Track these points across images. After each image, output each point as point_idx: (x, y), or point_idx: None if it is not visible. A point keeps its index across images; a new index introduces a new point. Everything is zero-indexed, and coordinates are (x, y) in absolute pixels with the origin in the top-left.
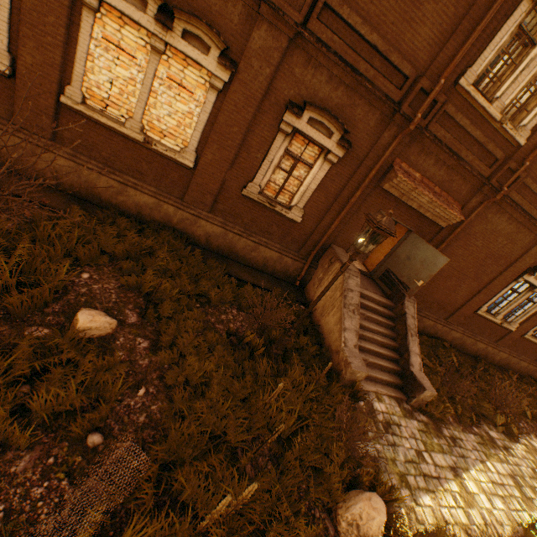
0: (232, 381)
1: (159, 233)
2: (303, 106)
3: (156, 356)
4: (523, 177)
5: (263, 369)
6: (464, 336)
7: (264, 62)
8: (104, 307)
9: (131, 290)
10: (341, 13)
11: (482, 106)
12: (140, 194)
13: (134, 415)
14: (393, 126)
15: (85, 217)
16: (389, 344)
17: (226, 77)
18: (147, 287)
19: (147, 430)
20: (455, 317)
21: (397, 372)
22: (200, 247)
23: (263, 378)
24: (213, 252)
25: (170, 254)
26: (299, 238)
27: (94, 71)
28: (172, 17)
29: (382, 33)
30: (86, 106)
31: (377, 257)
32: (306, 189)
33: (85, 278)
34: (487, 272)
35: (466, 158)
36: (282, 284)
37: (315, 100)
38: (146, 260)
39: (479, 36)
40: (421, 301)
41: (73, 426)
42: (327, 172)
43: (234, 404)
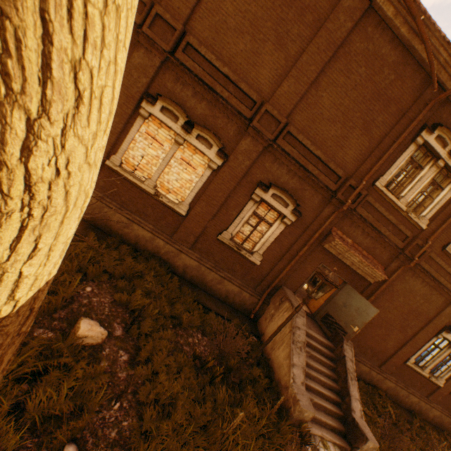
0: (194, 405)
1: (147, 260)
2: (269, 185)
3: (134, 370)
4: (428, 251)
5: (222, 396)
6: (397, 387)
7: (246, 157)
8: (98, 318)
9: (120, 306)
10: (298, 137)
11: (392, 200)
12: (141, 229)
13: (107, 429)
14: (331, 205)
15: (98, 242)
16: (332, 385)
17: (220, 163)
18: (134, 304)
19: (116, 448)
20: (387, 365)
21: (340, 417)
22: (177, 275)
23: (221, 406)
24: (187, 281)
25: (155, 278)
26: (257, 277)
27: (133, 149)
28: (192, 127)
29: (323, 150)
30: (121, 168)
31: (318, 300)
32: (266, 240)
33: (88, 291)
34: (411, 325)
35: (384, 232)
36: (239, 314)
37: (278, 183)
38: (136, 281)
39: (386, 159)
40: (356, 346)
41: (57, 432)
42: (282, 230)
43: (195, 430)
